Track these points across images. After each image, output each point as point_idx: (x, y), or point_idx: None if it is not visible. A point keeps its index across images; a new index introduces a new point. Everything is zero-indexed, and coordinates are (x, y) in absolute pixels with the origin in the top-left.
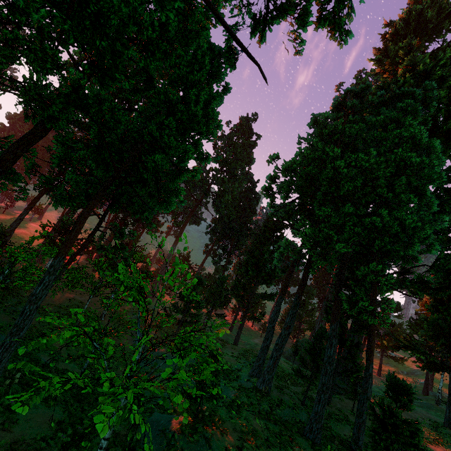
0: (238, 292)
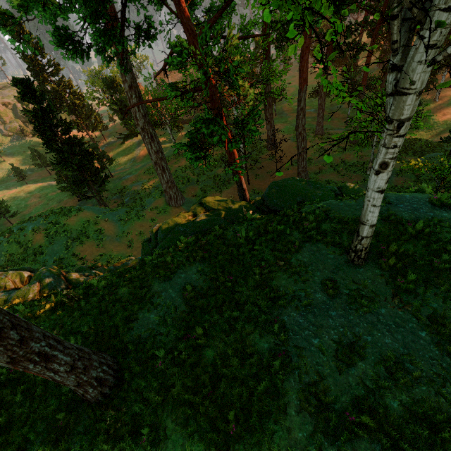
0: None
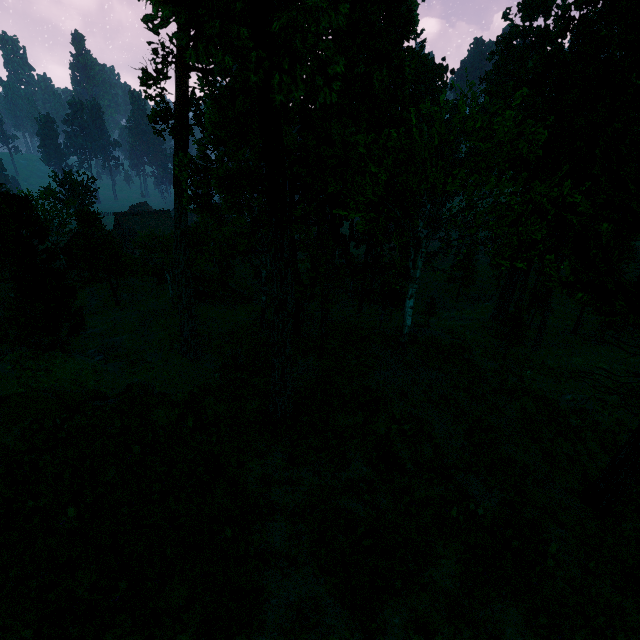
0: None
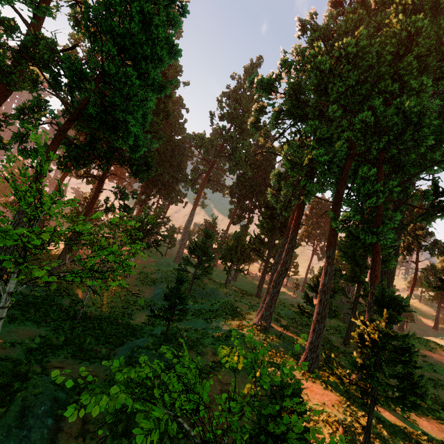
0: (255, 247)
